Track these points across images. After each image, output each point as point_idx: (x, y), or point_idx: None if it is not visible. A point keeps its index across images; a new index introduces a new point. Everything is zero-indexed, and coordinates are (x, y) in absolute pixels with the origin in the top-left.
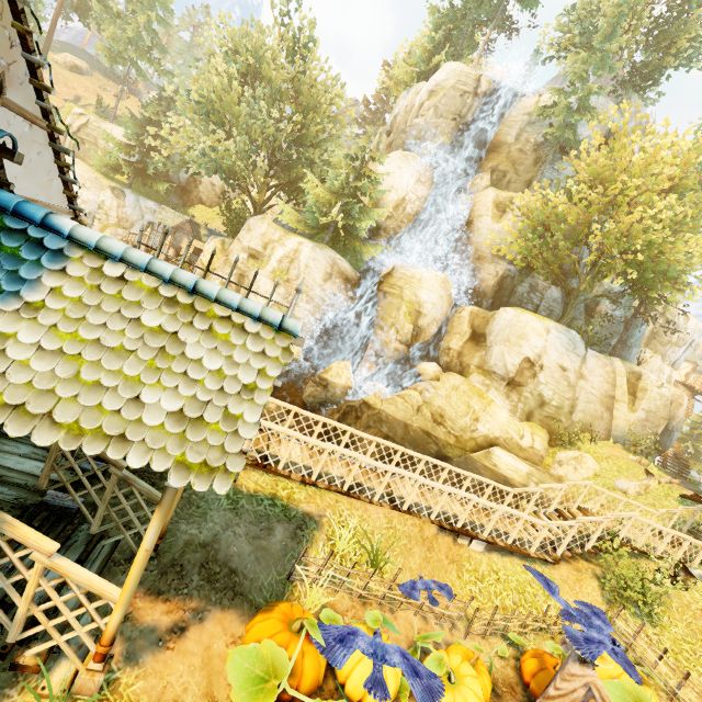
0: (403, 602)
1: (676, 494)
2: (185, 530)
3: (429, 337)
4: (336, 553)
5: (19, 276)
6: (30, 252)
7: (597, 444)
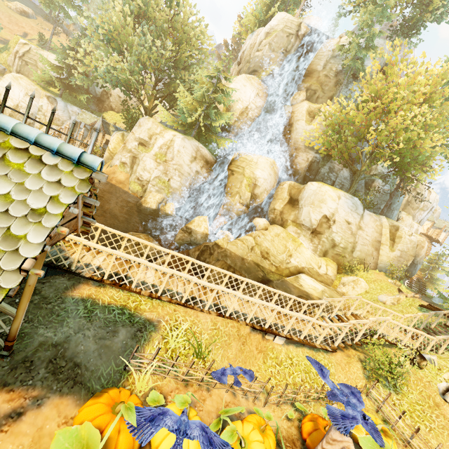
0: (217, 383)
1: (417, 304)
2: (42, 333)
3: (262, 201)
4: (168, 348)
5: None
6: None
7: (368, 272)
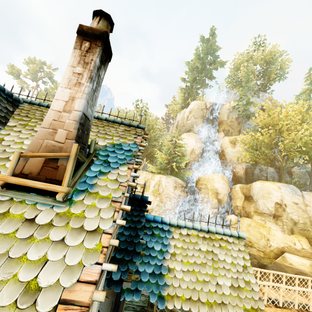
0: None
1: None
2: None
3: (225, 202)
4: None
5: (164, 244)
6: (162, 234)
7: None
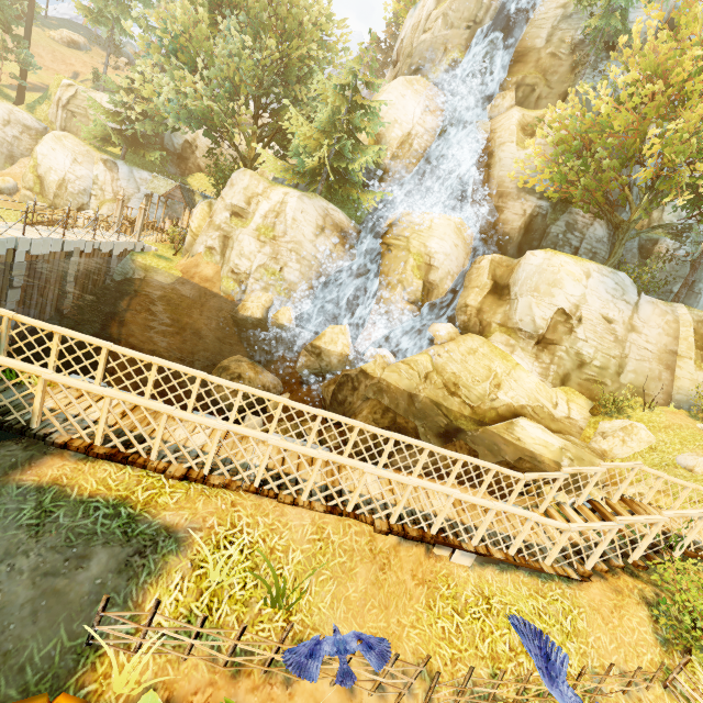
0: None
1: None
2: None
3: (443, 294)
4: (204, 589)
5: None
6: None
7: (652, 411)
